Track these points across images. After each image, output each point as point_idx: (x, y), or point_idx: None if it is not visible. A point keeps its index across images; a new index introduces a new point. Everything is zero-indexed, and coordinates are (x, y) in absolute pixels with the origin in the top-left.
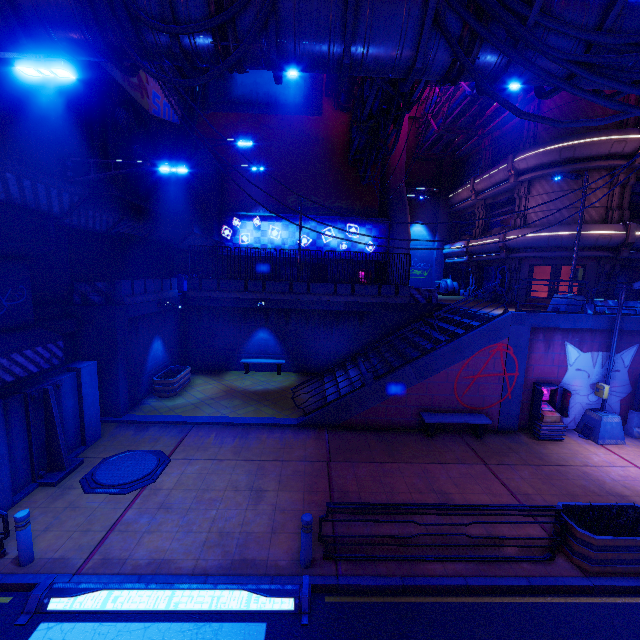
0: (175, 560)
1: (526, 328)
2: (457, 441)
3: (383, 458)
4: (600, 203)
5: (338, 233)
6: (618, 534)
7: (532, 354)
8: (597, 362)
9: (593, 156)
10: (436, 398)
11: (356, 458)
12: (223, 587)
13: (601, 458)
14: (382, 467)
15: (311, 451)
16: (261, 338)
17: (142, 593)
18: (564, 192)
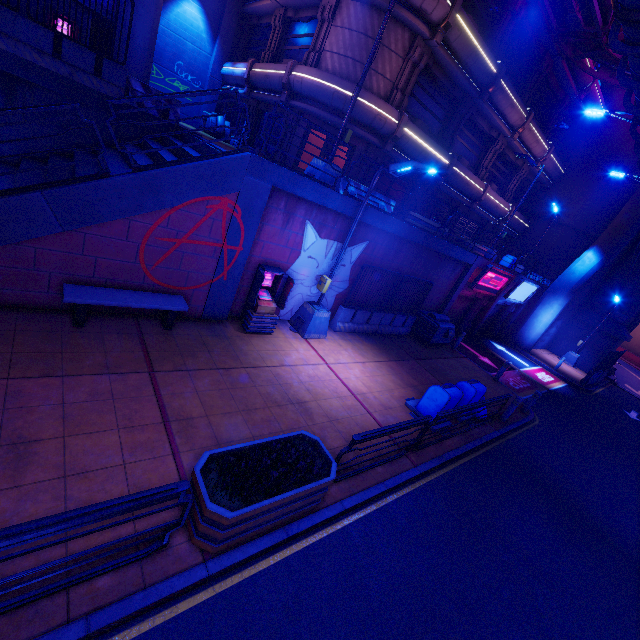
0: None
1: (266, 186)
2: (127, 333)
3: None
4: (391, 75)
5: None
6: (266, 492)
7: (267, 226)
8: (330, 252)
9: (407, 0)
10: (104, 264)
11: None
12: None
13: (300, 355)
14: None
15: None
16: None
17: None
18: (367, 38)
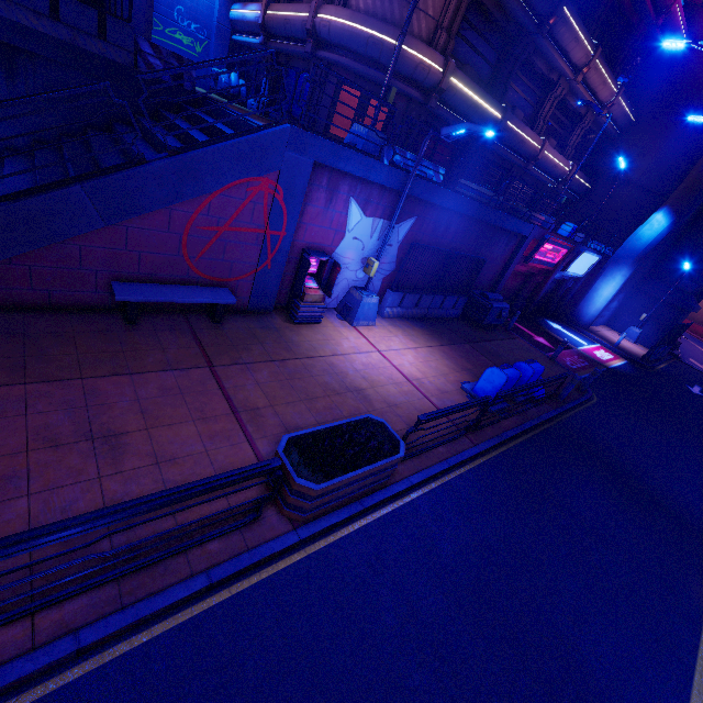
0: None
1: (308, 161)
2: (179, 330)
3: None
4: (434, 11)
5: None
6: (344, 468)
7: (309, 207)
8: (376, 232)
9: None
10: (148, 259)
11: None
12: None
13: (351, 344)
14: None
15: None
16: None
17: None
18: None
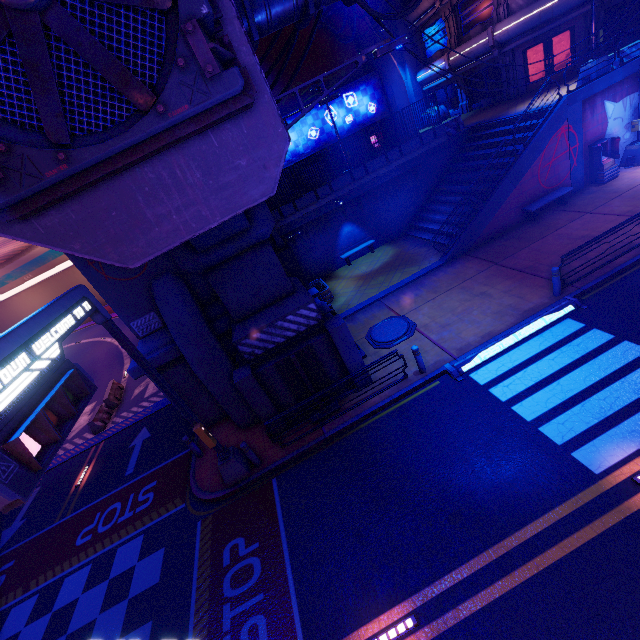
0: (492, 330)
1: (578, 104)
2: (555, 213)
3: (525, 245)
4: None
5: (339, 109)
6: None
7: (583, 124)
8: (627, 106)
9: None
10: (528, 193)
11: (509, 254)
12: (533, 321)
13: None
14: (531, 248)
15: (477, 267)
16: (347, 232)
17: (499, 344)
18: None
